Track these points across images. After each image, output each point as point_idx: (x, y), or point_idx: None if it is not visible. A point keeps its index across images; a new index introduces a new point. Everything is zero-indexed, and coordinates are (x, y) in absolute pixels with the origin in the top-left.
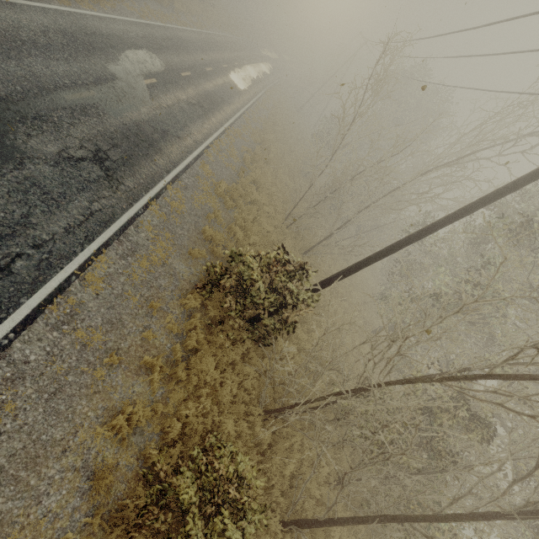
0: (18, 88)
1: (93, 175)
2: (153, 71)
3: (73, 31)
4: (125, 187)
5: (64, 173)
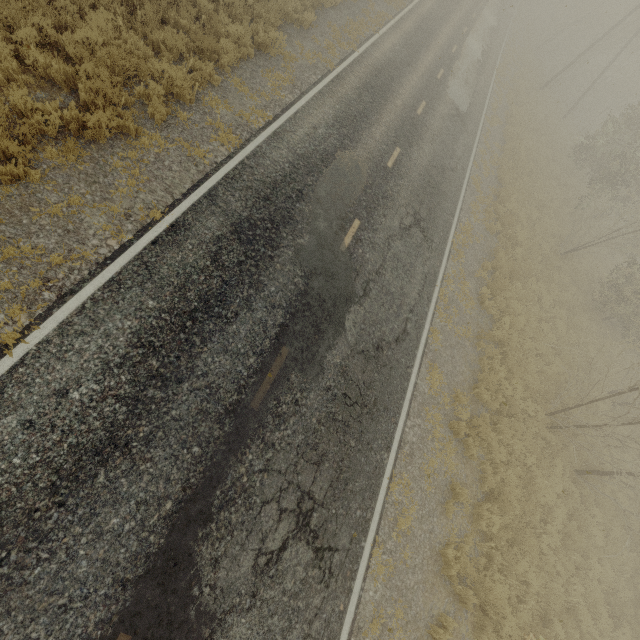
0: (195, 448)
1: (298, 572)
2: (353, 199)
3: (249, 211)
4: (340, 553)
5: (264, 609)
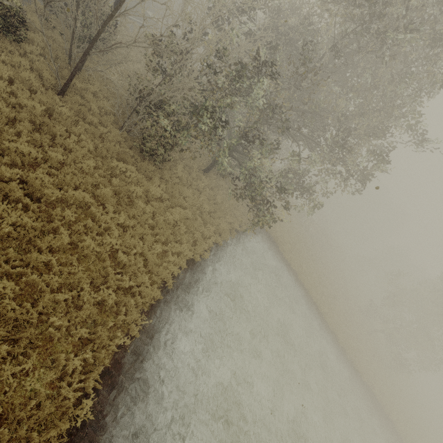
0: None
1: None
2: None
3: None
4: None
5: None
